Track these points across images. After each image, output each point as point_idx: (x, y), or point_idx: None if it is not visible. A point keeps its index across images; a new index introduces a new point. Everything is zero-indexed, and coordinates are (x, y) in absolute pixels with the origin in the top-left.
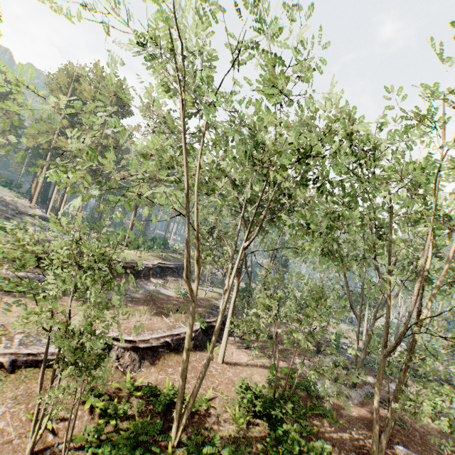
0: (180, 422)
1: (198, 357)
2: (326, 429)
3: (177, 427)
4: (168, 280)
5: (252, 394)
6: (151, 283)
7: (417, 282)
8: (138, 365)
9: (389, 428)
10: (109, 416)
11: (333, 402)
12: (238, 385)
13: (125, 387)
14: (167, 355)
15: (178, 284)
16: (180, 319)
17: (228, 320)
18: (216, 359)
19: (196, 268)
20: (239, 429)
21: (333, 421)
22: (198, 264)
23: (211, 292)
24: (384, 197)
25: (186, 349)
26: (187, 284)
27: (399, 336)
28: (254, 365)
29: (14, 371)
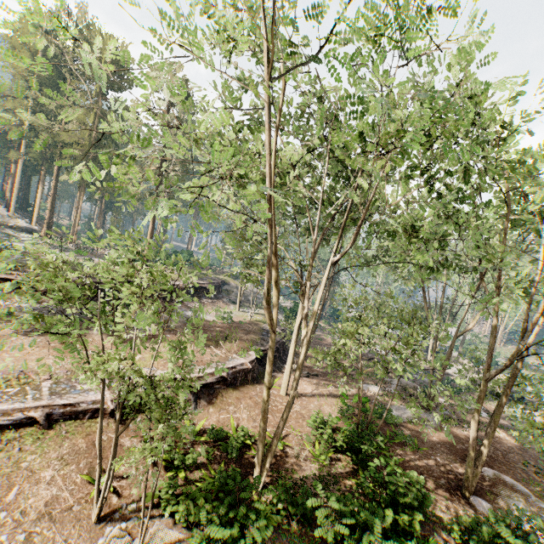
0: (263, 468)
1: (259, 391)
2: (411, 457)
3: (260, 473)
4: (204, 303)
5: (326, 428)
6: (185, 307)
7: (543, 297)
8: (194, 405)
9: (486, 453)
10: (176, 468)
11: (411, 428)
12: (311, 419)
13: (186, 432)
14: (224, 392)
15: (215, 306)
16: (232, 349)
17: (291, 347)
18: (278, 391)
19: (275, 291)
20: (322, 467)
21: (415, 449)
22: (277, 285)
23: (256, 314)
24: (503, 193)
25: (267, 388)
26: (267, 311)
27: (510, 358)
28: (320, 395)
29: (51, 426)
